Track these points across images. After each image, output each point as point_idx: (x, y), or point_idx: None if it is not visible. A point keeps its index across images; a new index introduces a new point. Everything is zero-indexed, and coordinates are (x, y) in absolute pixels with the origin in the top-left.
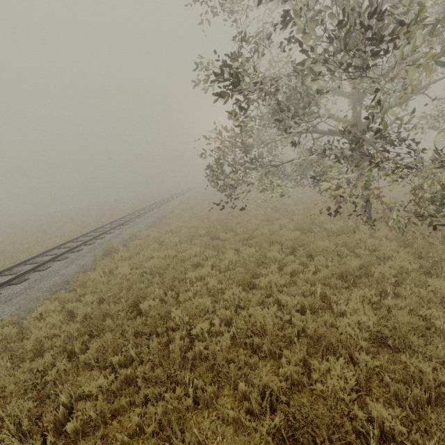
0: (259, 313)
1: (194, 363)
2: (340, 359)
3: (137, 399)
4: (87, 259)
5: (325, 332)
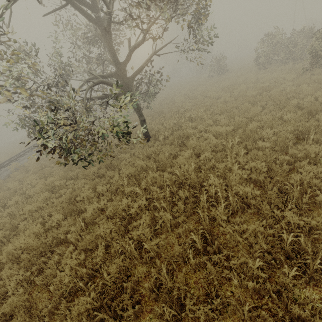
0: None
1: None
2: None
3: None
4: None
5: None
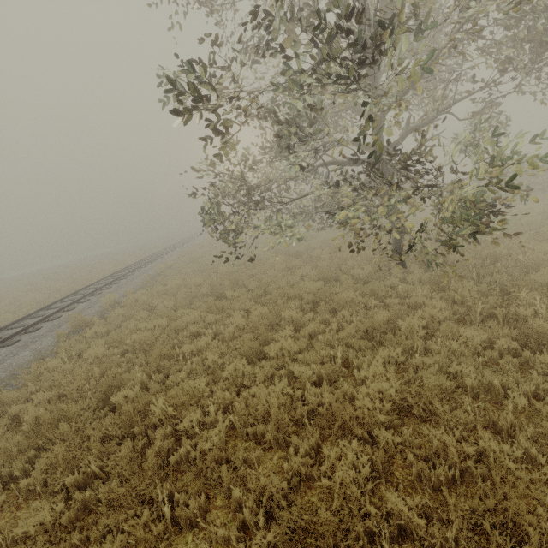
0: (263, 393)
1: (181, 469)
2: (353, 441)
3: (93, 533)
4: (48, 340)
5: (338, 409)
